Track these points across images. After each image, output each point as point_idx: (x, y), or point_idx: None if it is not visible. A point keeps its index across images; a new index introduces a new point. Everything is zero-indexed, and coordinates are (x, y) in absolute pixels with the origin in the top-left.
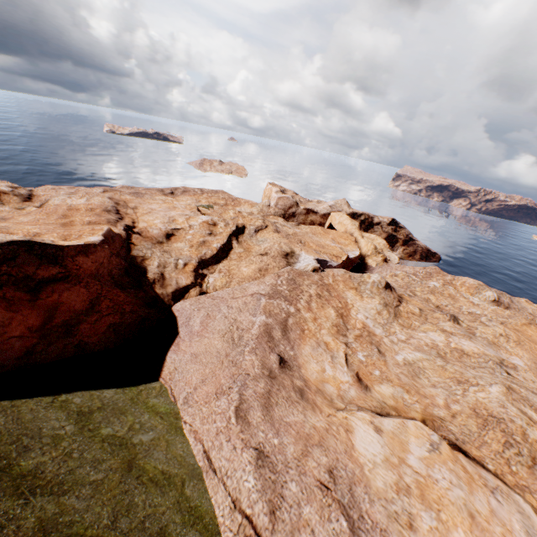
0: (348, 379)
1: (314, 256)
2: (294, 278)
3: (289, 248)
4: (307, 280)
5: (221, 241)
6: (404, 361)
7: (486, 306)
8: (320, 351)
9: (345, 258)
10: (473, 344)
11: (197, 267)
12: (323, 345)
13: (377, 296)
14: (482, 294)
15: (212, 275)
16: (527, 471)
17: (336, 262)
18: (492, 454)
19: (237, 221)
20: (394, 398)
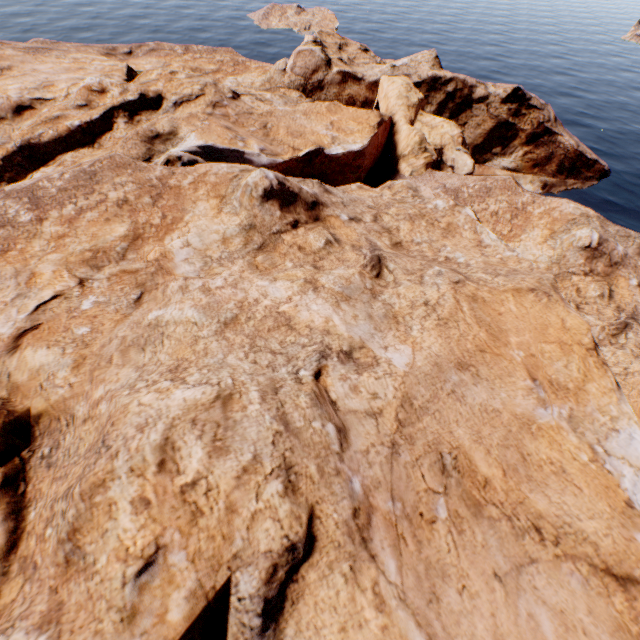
0: (6, 332)
1: (207, 141)
2: (99, 172)
3: (169, 127)
4: (126, 177)
5: (86, 116)
6: (153, 320)
7: (498, 251)
8: (9, 284)
9: (304, 153)
10: (330, 311)
11: (13, 154)
12: (25, 276)
13: (245, 212)
14: (569, 234)
15: (45, 169)
16: (55, 545)
17: (273, 157)
18: (52, 498)
19: (150, 86)
20: (38, 372)
